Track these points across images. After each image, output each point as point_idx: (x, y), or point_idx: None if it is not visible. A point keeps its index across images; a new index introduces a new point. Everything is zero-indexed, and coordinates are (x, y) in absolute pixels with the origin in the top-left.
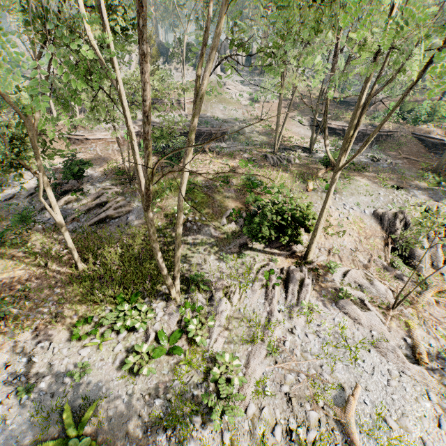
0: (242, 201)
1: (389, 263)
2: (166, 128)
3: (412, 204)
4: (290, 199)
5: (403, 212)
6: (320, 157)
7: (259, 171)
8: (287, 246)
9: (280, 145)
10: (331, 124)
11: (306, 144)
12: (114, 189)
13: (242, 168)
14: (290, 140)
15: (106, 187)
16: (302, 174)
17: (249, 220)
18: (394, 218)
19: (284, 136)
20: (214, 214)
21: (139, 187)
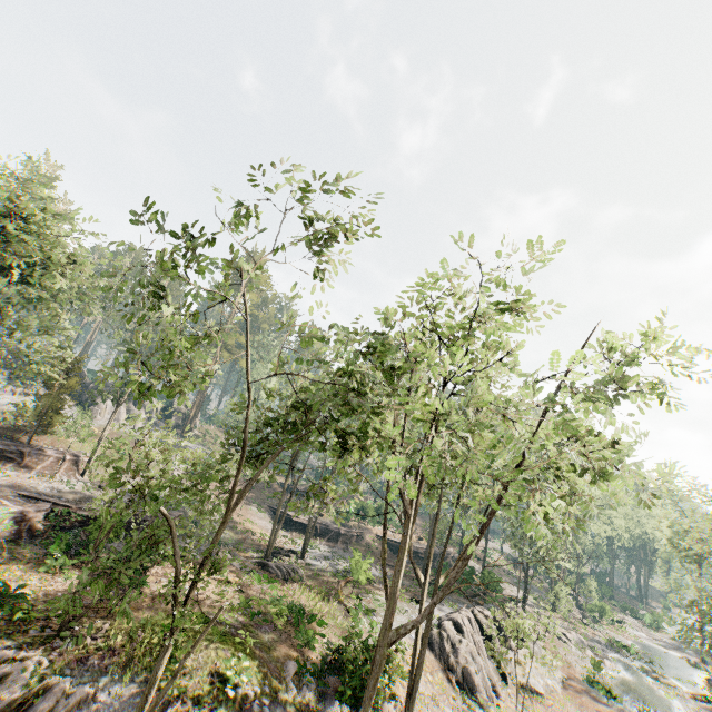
0: (291, 644)
1: (464, 705)
2: (77, 508)
3: (437, 619)
4: (372, 626)
5: (445, 628)
6: (319, 565)
7: (276, 589)
8: (377, 711)
9: (259, 546)
10: (300, 518)
11: (287, 545)
12: (36, 657)
13: (249, 585)
14: (266, 538)
15: (5, 657)
16: (327, 591)
17: (325, 675)
18: (440, 639)
19: (255, 532)
20: (275, 676)
21: (392, 610)
